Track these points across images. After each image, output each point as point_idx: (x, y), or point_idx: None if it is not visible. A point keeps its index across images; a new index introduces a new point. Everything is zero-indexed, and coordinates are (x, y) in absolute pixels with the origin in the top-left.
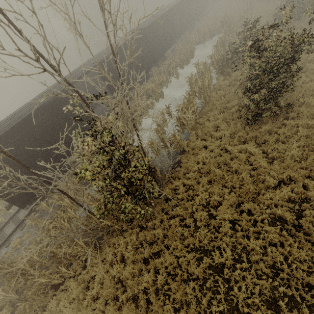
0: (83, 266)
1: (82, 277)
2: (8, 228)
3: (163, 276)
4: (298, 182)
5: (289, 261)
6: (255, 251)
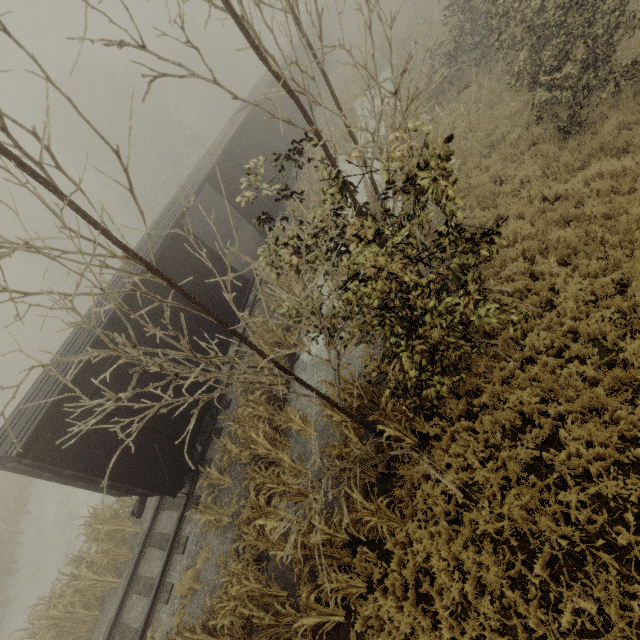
0: (376, 560)
1: (393, 581)
2: (148, 564)
3: (611, 475)
4: None
5: None
6: None
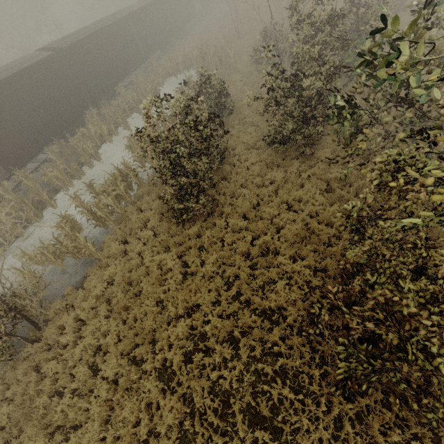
0: None
1: None
2: None
3: None
4: (204, 309)
5: (157, 430)
6: (127, 421)
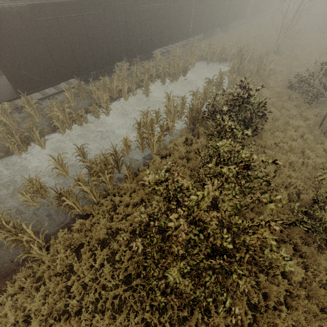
0: None
1: None
2: None
3: None
4: None
5: None
6: None
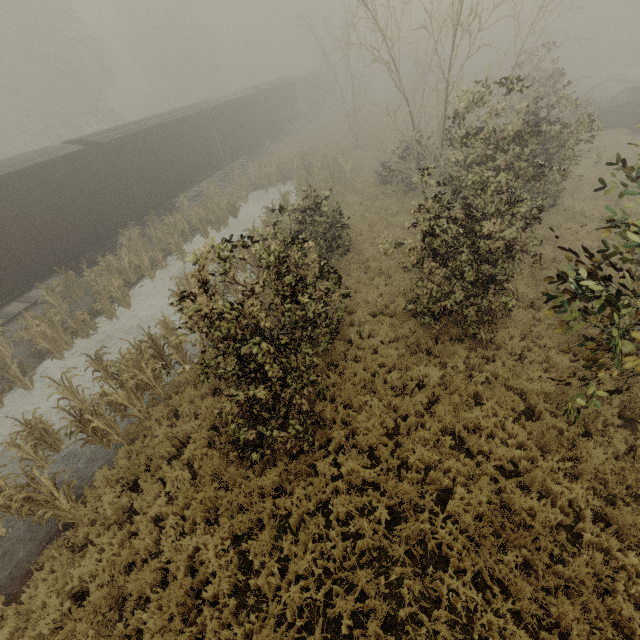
0: None
1: None
2: None
3: None
4: None
5: None
6: None
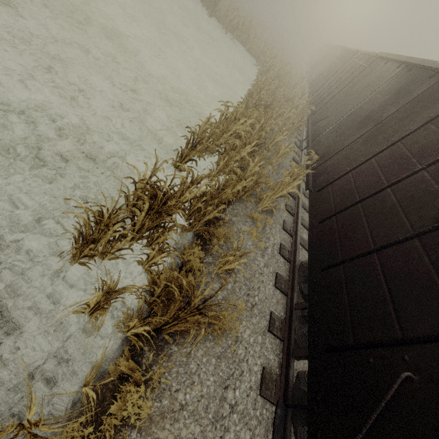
0: None
1: None
2: None
3: None
4: None
5: None
6: None
